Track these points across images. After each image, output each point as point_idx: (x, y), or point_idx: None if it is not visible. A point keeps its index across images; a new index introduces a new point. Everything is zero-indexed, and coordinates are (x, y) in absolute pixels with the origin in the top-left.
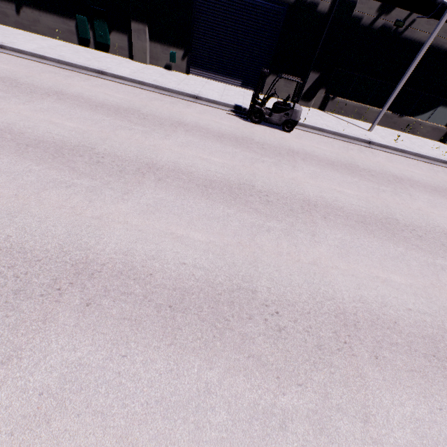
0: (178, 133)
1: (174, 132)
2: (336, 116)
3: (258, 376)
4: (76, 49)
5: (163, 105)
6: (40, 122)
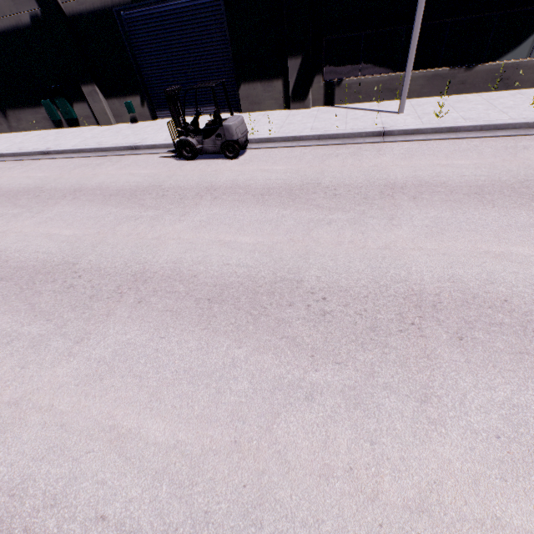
0: (58, 205)
1: (54, 205)
2: (351, 107)
3: None
4: (48, 134)
5: (82, 171)
6: None
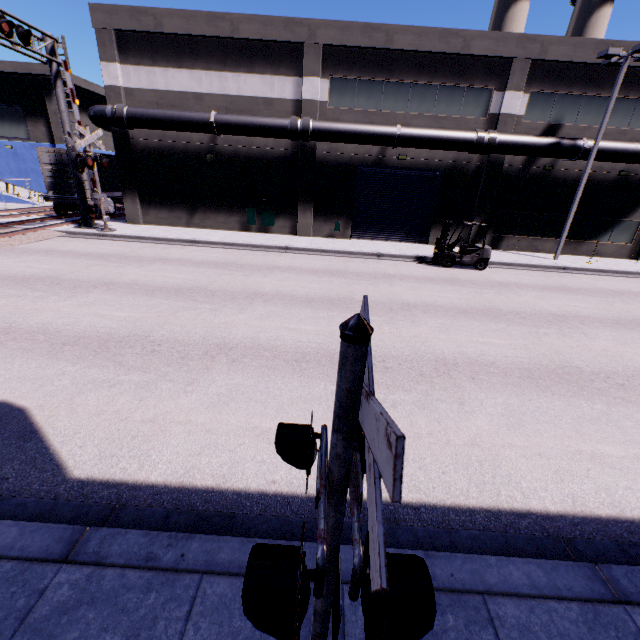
0: (396, 281)
1: (392, 281)
2: (512, 252)
3: (632, 406)
4: (246, 234)
5: (359, 265)
6: (293, 287)
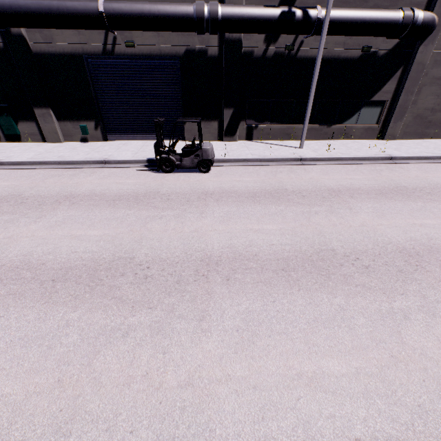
0: (58, 209)
1: (53, 210)
2: (266, 142)
3: None
4: None
5: (59, 181)
6: None
